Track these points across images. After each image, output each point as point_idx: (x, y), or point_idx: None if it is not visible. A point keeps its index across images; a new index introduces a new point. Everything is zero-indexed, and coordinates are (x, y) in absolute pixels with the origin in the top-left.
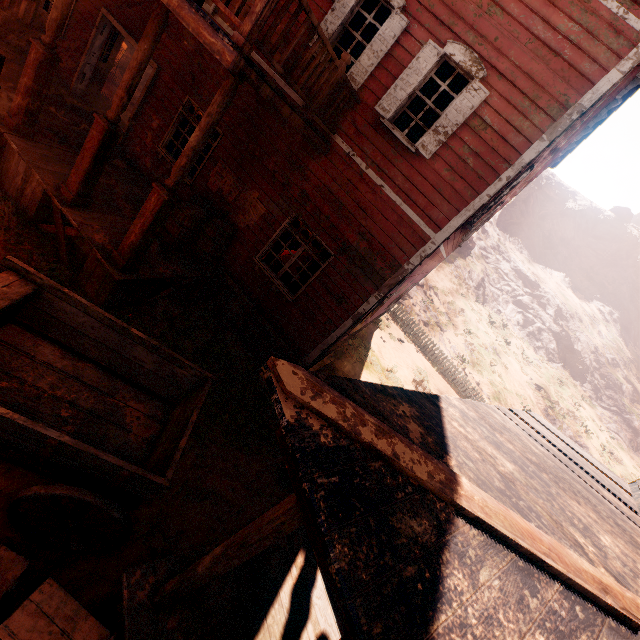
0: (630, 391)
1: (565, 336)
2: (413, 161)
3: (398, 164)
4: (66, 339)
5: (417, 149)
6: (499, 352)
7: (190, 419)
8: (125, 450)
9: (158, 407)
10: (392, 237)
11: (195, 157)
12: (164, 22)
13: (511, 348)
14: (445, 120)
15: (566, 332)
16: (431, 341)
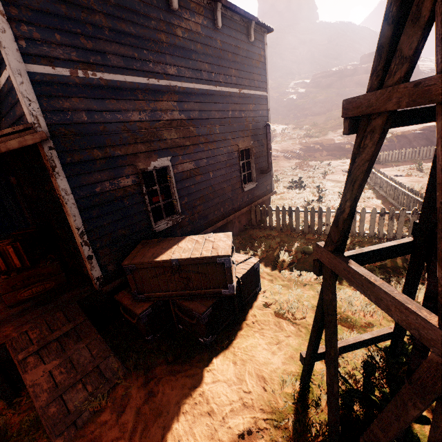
0: (298, 96)
1: None
2: None
3: None
4: None
5: None
6: None
7: None
8: None
9: None
10: None
11: None
12: None
13: None
14: None
15: None
16: None
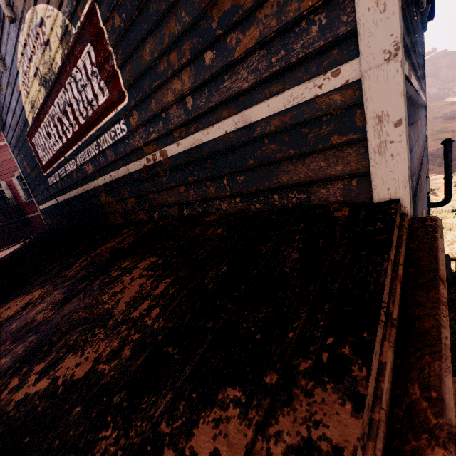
0: None
1: None
2: None
3: None
4: None
5: None
6: None
7: None
8: None
9: None
10: None
11: None
12: None
13: None
14: None
15: None
16: None
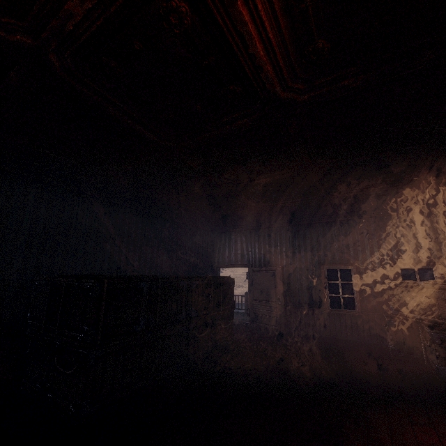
0: None
1: None
2: None
3: None
4: None
5: None
6: None
7: None
8: None
9: None
10: None
11: None
12: None
13: None
14: None
15: None
16: None
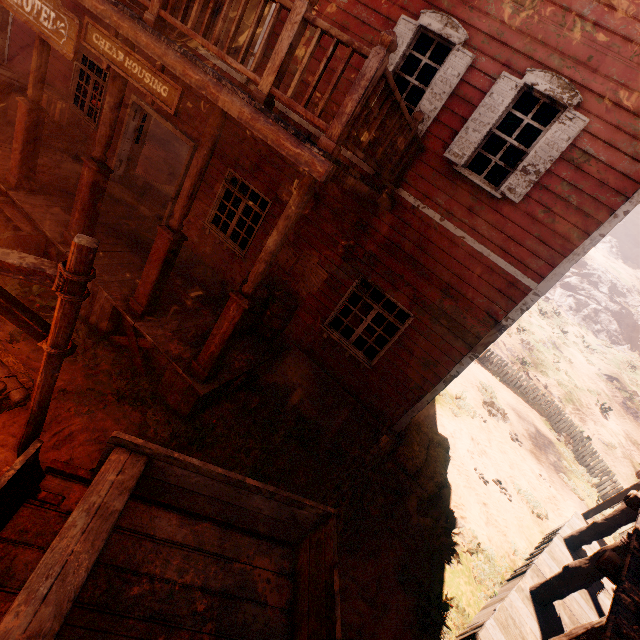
0: None
1: (626, 314)
2: (498, 206)
3: (480, 212)
4: (179, 501)
5: (502, 193)
6: (559, 345)
7: (334, 588)
8: (268, 635)
9: (282, 555)
10: (482, 291)
11: (273, 260)
12: (222, 124)
13: (569, 337)
14: (534, 157)
15: (626, 309)
16: (487, 349)
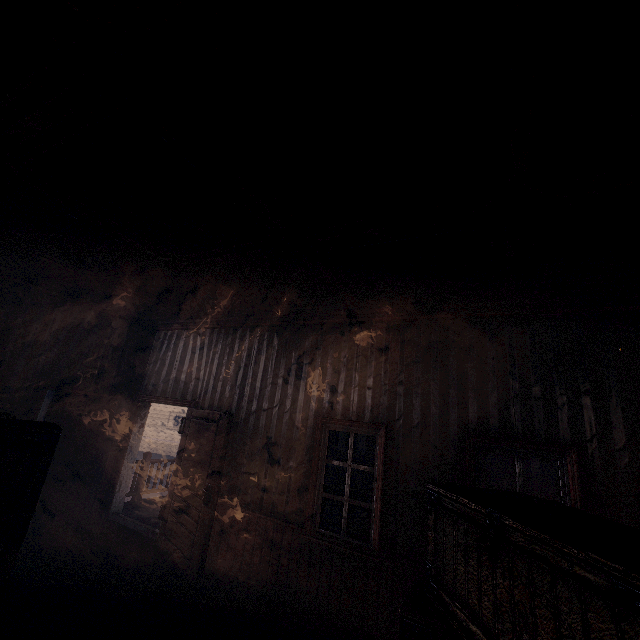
0: None
1: None
2: None
3: None
4: None
5: None
6: None
7: None
8: None
9: None
10: None
11: None
12: None
13: None
14: None
15: None
16: None
